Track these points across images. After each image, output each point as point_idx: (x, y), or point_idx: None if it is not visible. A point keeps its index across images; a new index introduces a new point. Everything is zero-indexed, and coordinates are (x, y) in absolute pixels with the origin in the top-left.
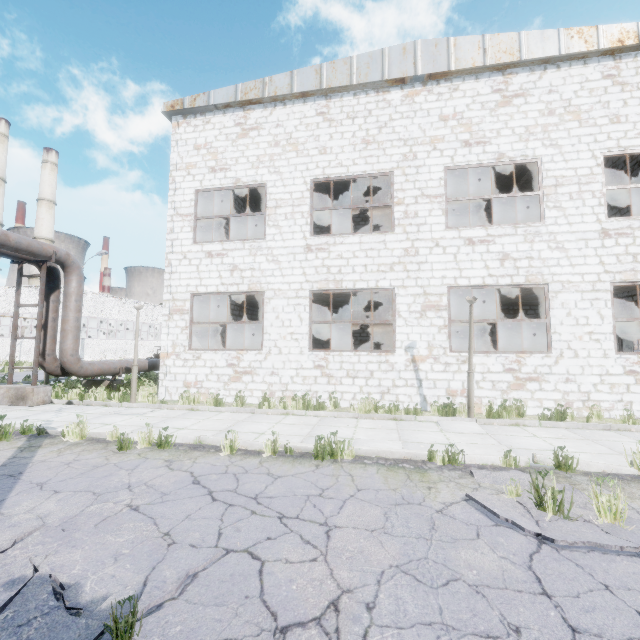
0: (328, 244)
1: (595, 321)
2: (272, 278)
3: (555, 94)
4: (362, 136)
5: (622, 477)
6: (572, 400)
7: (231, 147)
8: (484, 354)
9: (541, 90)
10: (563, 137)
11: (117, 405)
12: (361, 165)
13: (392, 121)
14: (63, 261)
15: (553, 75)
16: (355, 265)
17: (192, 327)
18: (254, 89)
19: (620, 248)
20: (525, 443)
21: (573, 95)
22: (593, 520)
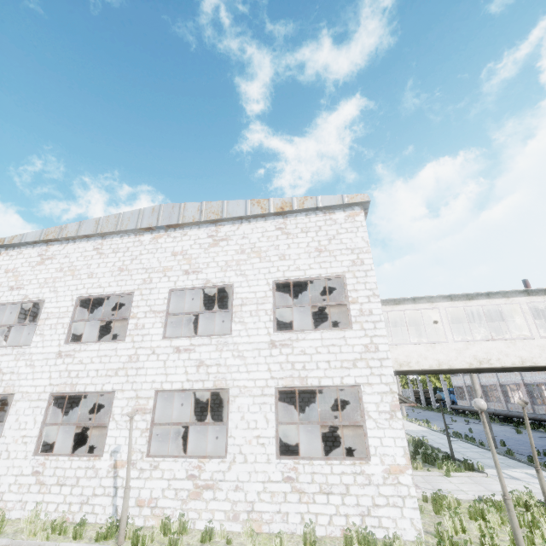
0: (75, 351)
1: (262, 425)
2: (25, 381)
3: (246, 239)
4: (119, 265)
5: None
6: (239, 511)
7: (30, 271)
8: (173, 459)
9: (238, 236)
10: (249, 269)
11: None
12: (114, 287)
13: (141, 255)
14: None
15: (246, 227)
16: (90, 370)
17: None
18: (54, 232)
19: (283, 357)
20: None
21: (257, 240)
22: None
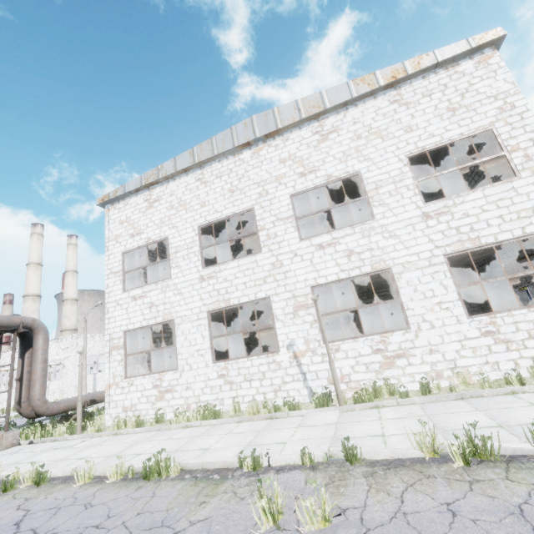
0: (215, 272)
1: (440, 292)
2: (179, 307)
3: (358, 124)
4: (228, 188)
5: (402, 463)
6: (441, 370)
7: (143, 217)
8: (352, 340)
9: (347, 124)
10: (372, 152)
11: (63, 439)
12: (230, 208)
13: (247, 172)
14: (30, 326)
15: (353, 112)
16: (237, 284)
17: (126, 359)
18: (152, 175)
19: (443, 225)
20: (358, 430)
21: (372, 121)
22: (299, 529)
